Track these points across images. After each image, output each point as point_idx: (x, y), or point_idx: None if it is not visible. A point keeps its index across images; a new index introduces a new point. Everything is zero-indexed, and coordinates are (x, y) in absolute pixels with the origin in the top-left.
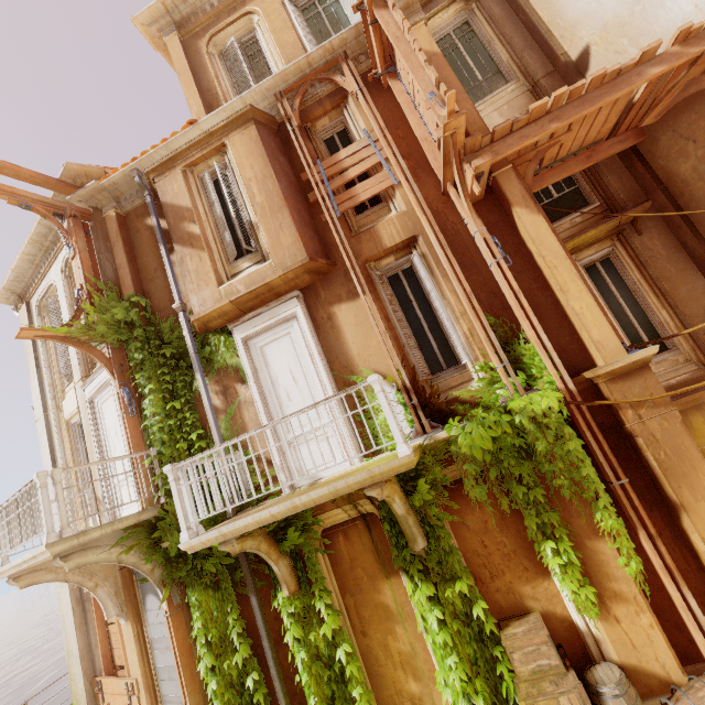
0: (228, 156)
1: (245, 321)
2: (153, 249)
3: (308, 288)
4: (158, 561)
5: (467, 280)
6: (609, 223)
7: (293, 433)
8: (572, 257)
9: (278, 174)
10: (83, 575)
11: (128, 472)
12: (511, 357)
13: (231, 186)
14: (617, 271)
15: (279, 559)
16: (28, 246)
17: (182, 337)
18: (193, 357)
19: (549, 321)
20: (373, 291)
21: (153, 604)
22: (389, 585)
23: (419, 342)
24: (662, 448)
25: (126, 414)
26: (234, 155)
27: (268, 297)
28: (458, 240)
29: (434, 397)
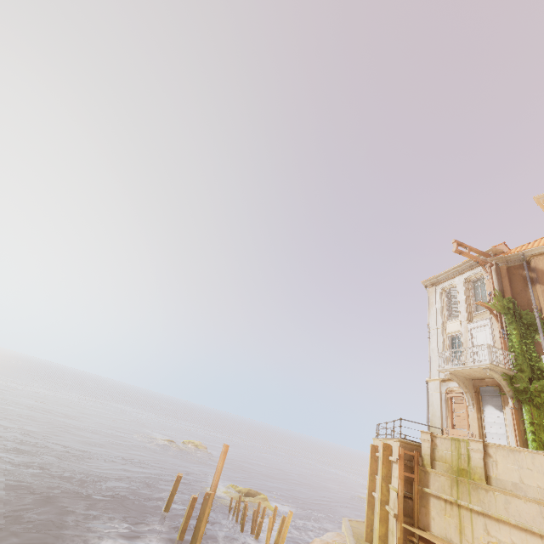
0: None
1: None
2: (521, 282)
3: None
4: (511, 389)
5: None
6: None
7: None
8: None
9: None
10: (463, 385)
11: (505, 356)
12: None
13: None
14: None
15: None
16: (451, 269)
17: (531, 318)
18: (539, 327)
19: None
20: None
21: (490, 409)
22: None
23: None
24: None
25: (502, 338)
26: None
27: None
28: None
29: None
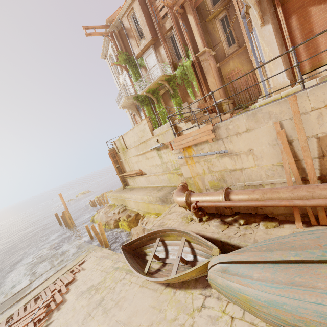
0: (134, 10)
1: (144, 55)
2: (126, 39)
3: (154, 44)
4: (139, 102)
5: (181, 36)
6: (220, 7)
7: (149, 74)
8: (199, 26)
9: (144, 14)
10: (131, 109)
11: (132, 88)
12: (187, 54)
13: (136, 19)
14: (228, 20)
15: (154, 98)
16: (103, 43)
17: (135, 61)
18: (137, 65)
19: (194, 44)
20: (165, 42)
21: (141, 113)
22: (171, 102)
23: (176, 53)
24: (206, 69)
25: (129, 78)
26: (135, 10)
27: (147, 48)
28: (180, 25)
29: (176, 66)
